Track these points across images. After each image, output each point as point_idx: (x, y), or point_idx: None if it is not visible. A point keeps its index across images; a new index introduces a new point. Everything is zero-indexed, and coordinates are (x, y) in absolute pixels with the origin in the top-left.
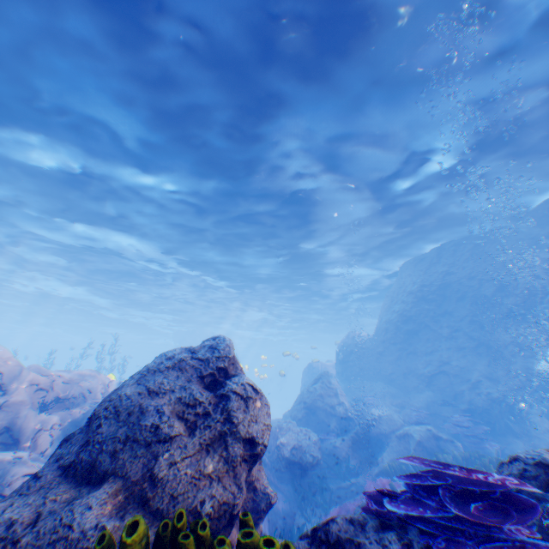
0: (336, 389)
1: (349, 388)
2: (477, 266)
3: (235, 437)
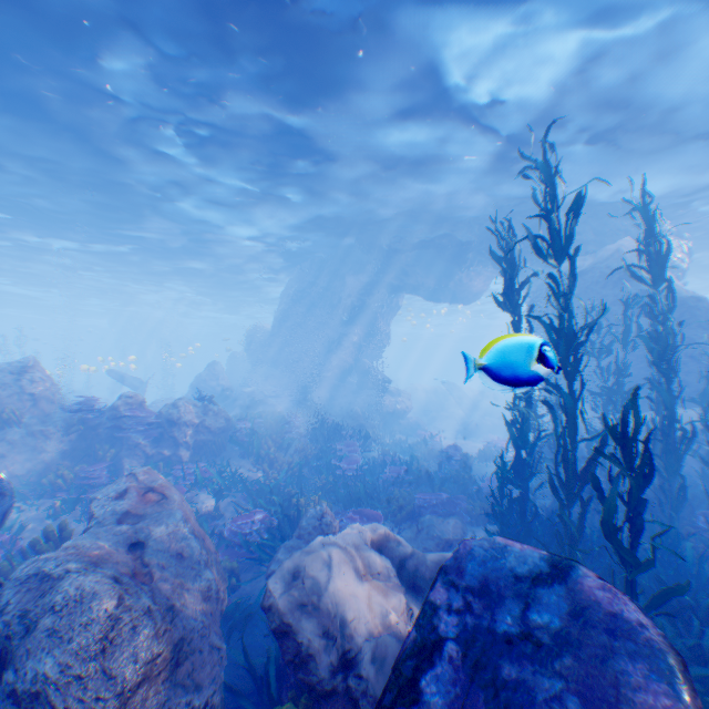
0: (220, 374)
1: (247, 373)
2: (331, 280)
3: (25, 392)
